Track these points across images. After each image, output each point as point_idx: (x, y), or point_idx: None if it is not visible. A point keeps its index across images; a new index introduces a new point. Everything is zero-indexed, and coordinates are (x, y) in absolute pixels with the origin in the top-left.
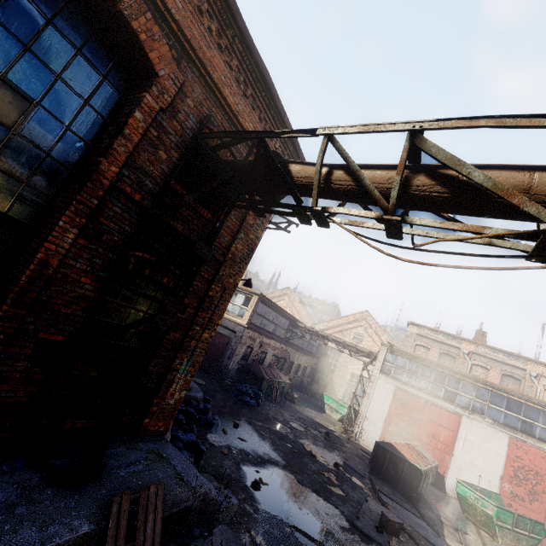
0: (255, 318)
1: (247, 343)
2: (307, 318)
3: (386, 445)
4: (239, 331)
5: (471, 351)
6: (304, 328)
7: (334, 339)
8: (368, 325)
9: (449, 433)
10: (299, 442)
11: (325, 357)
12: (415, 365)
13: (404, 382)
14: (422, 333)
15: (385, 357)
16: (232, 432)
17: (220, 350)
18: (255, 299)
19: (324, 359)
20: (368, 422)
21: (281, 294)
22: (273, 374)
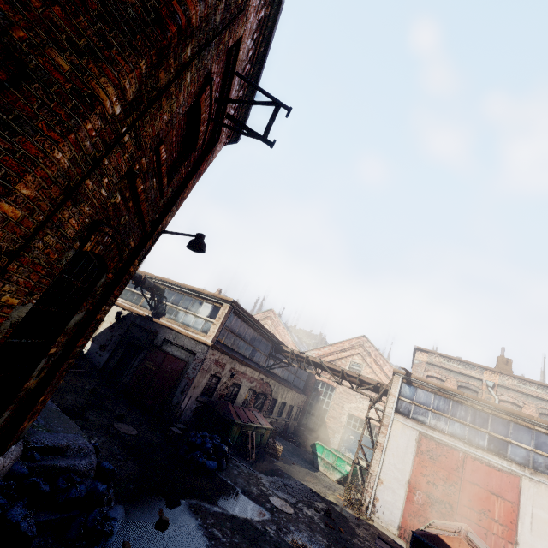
0: (225, 336)
1: (212, 370)
2: (293, 345)
3: (431, 541)
4: (200, 352)
5: (496, 383)
6: (291, 353)
7: (330, 368)
8: (366, 353)
9: (506, 506)
10: (286, 543)
11: (315, 393)
12: (442, 401)
13: (430, 426)
14: (434, 362)
15: (400, 391)
16: (146, 547)
17: (171, 380)
18: (225, 309)
19: (314, 396)
20: (383, 488)
21: (263, 317)
22: (248, 415)
